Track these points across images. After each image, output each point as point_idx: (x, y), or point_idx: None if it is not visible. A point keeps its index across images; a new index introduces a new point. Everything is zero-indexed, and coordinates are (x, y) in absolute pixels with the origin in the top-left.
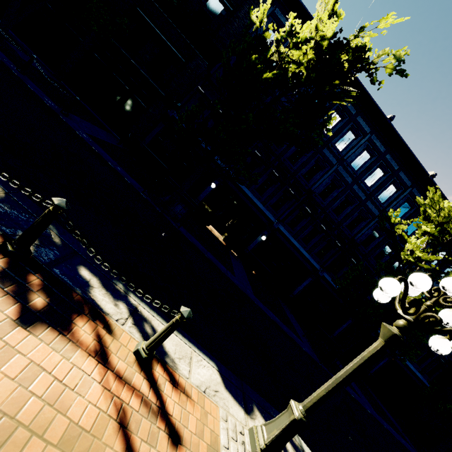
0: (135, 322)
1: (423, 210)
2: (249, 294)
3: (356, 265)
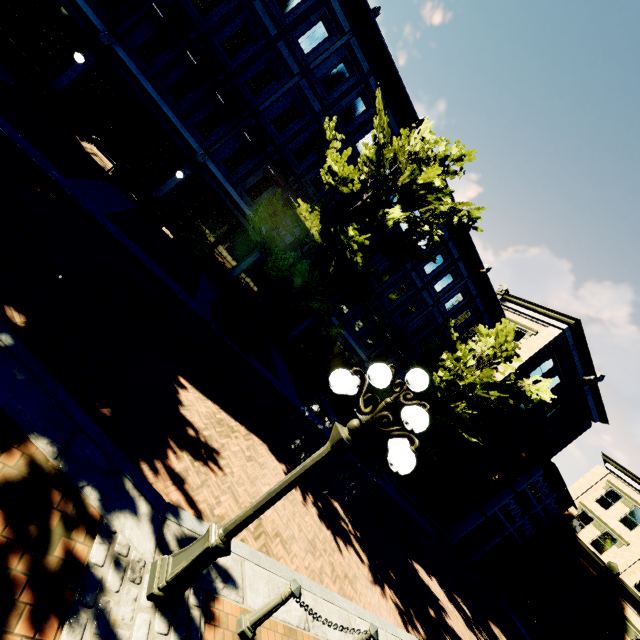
0: None
1: (374, 135)
2: (87, 204)
3: None
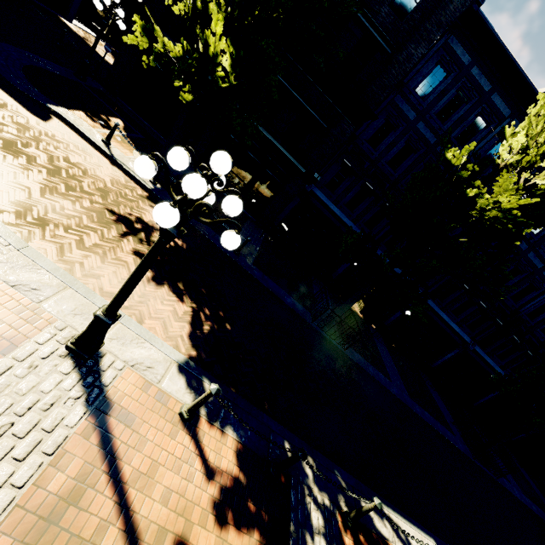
0: (396, 534)
1: None
2: (407, 400)
3: (517, 343)
